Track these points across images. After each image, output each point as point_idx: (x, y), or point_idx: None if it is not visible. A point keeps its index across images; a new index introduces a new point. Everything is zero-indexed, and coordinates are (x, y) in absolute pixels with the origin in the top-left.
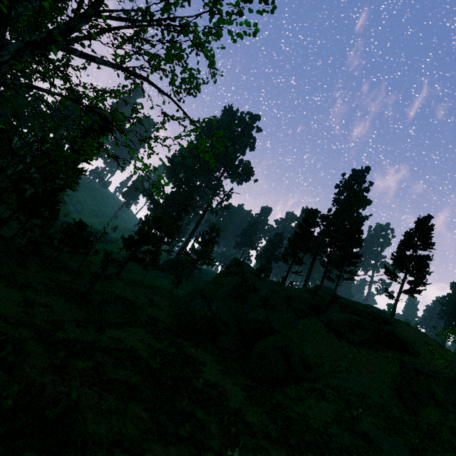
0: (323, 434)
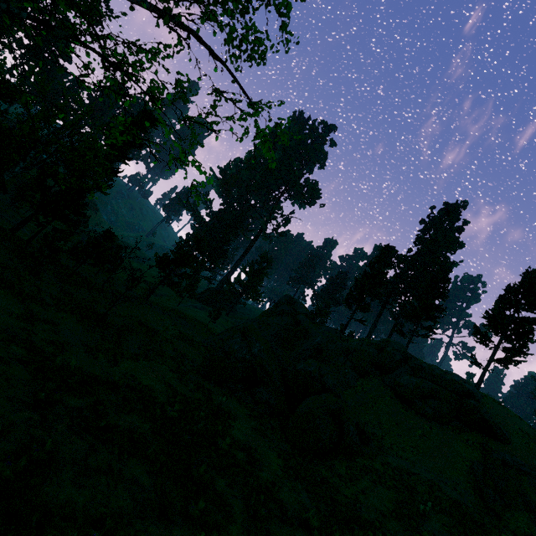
0: (378, 530)
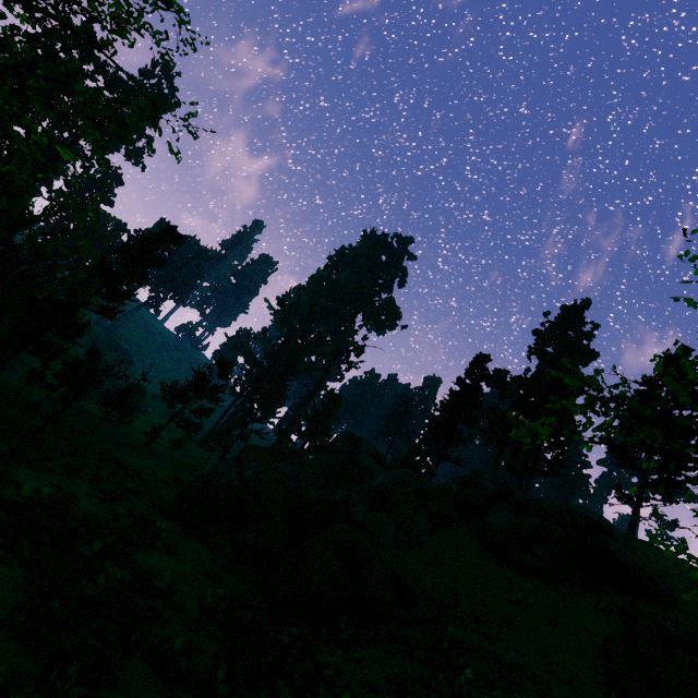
0: None
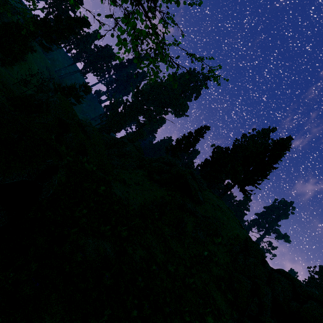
0: None
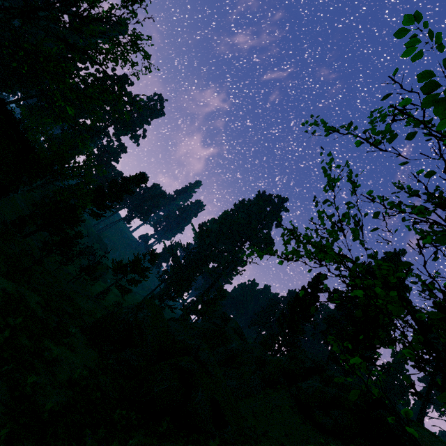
0: None
